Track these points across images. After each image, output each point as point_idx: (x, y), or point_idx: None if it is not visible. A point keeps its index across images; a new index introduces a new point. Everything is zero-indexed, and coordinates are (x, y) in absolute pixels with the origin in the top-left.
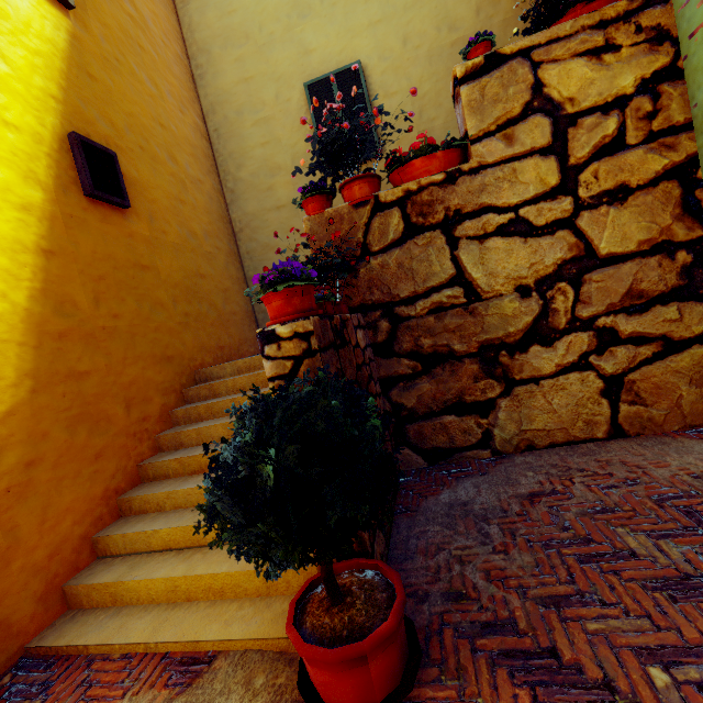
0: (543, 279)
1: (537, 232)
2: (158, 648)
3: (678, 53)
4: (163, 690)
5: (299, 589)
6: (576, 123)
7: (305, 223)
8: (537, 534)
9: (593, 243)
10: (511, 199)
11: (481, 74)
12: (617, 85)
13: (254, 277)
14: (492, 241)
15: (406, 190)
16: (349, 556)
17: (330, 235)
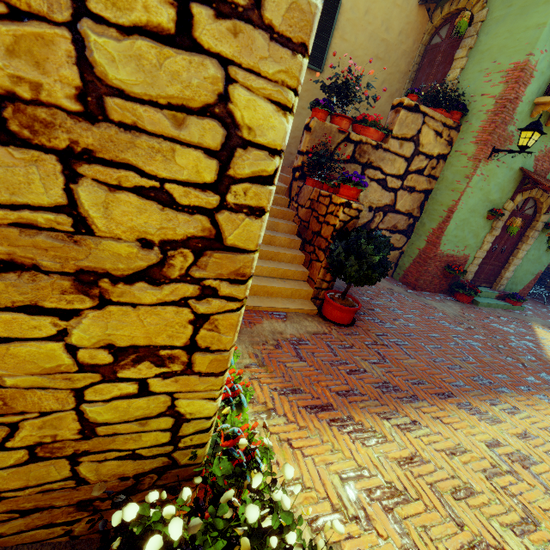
0: (378, 208)
1: (387, 189)
2: (259, 309)
3: (450, 152)
4: (277, 319)
5: (303, 297)
6: (418, 155)
7: (314, 122)
8: (358, 295)
9: (397, 203)
10: (388, 170)
11: (410, 110)
12: (434, 150)
13: (353, 178)
14: (374, 183)
15: (361, 139)
16: (326, 289)
17: (321, 137)
